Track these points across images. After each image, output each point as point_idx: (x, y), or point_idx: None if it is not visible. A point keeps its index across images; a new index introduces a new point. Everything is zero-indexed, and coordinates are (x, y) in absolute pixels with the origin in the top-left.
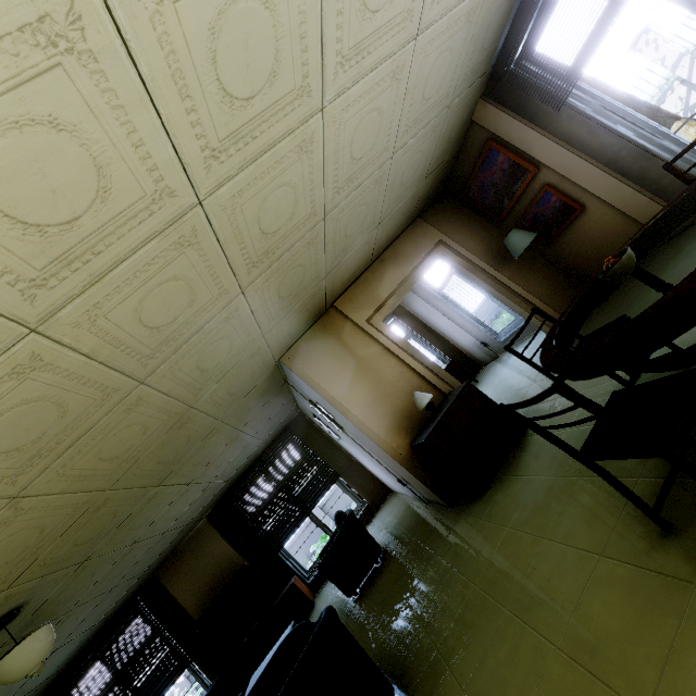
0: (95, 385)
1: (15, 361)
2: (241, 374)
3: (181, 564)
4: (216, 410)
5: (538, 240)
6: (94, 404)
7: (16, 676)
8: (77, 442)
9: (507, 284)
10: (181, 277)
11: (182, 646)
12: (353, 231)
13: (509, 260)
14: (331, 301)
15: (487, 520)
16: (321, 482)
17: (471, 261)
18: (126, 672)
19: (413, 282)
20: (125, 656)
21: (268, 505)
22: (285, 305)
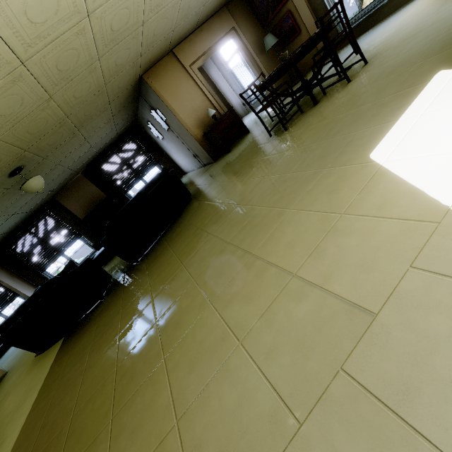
0: (89, 52)
1: (79, 28)
2: (126, 76)
3: (69, 194)
4: (111, 95)
5: (280, 45)
6: (84, 61)
7: (34, 190)
8: (73, 80)
9: (260, 66)
10: (128, 8)
11: (75, 230)
12: (193, 5)
13: (264, 52)
14: (171, 48)
15: (228, 158)
16: (149, 164)
17: (246, 46)
18: (45, 239)
19: (216, 50)
20: (43, 232)
21: (118, 171)
22: (154, 40)
